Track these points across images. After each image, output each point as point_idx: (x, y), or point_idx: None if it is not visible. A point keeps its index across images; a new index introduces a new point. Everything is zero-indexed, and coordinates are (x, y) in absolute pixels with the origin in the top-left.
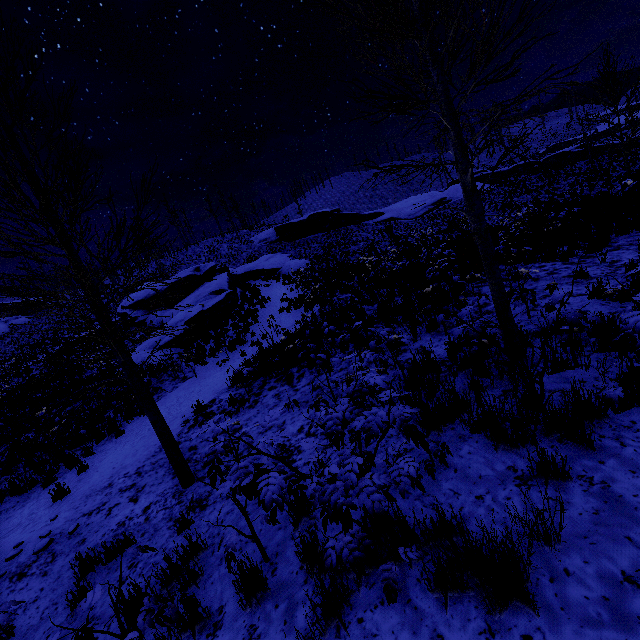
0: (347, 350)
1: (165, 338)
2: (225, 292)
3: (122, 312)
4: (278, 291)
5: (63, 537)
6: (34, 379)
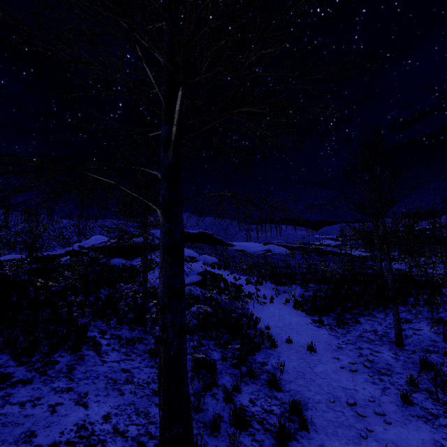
0: (387, 305)
1: (187, 279)
2: (201, 261)
3: (82, 250)
4: (216, 271)
5: (370, 363)
6: (75, 282)
